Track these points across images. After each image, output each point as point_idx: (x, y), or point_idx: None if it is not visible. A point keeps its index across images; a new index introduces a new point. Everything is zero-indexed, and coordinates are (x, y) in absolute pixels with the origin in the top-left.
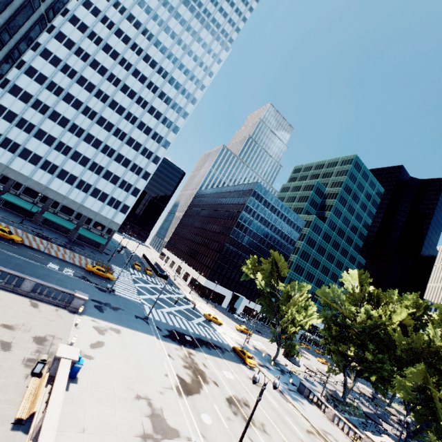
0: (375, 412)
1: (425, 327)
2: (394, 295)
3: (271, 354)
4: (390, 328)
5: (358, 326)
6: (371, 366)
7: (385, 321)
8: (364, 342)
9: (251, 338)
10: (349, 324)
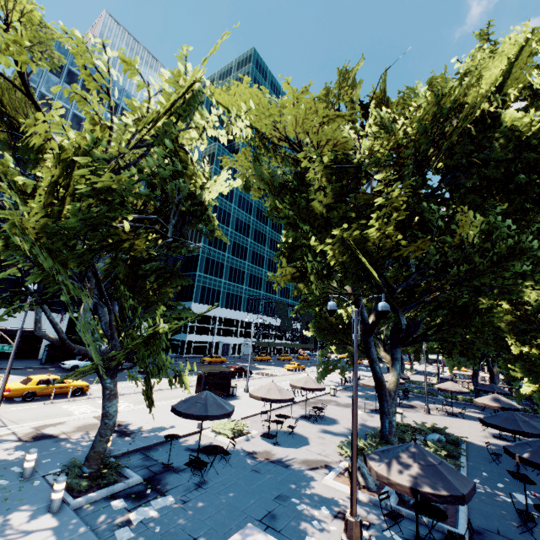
0: (488, 420)
1: (536, 105)
2: (418, 96)
3: (140, 419)
4: (533, 44)
5: (387, 153)
6: (473, 268)
7: (469, 85)
8: (411, 214)
9: (79, 399)
10: (356, 165)
